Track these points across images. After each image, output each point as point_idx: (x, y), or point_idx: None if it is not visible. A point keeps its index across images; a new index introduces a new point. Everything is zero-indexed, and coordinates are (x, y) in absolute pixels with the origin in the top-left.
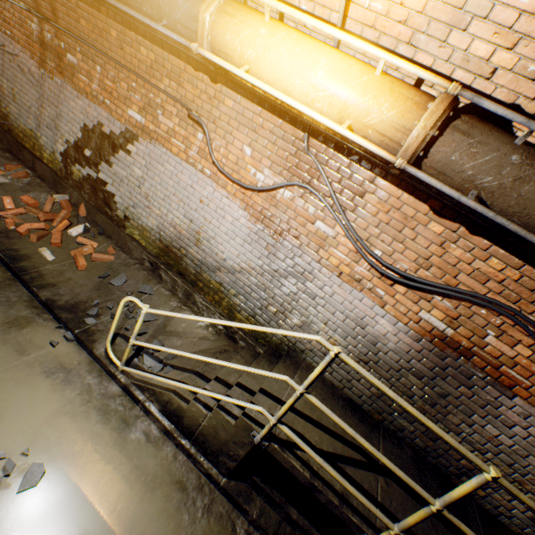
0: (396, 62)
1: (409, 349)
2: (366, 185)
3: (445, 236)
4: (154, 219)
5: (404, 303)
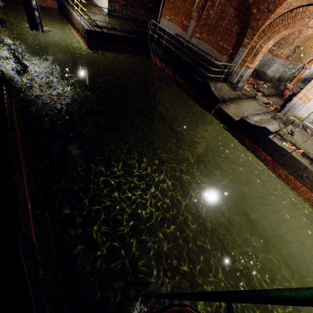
0: None
1: None
2: None
3: None
4: None
5: None
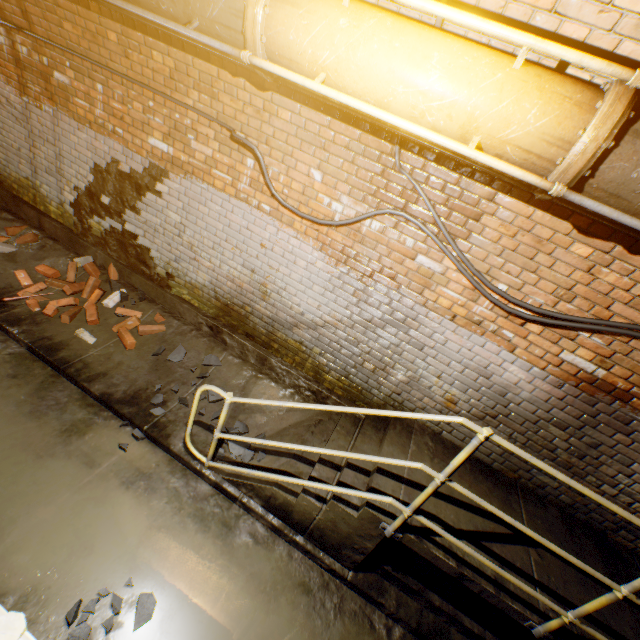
0: (548, 48)
1: (548, 398)
2: (483, 205)
3: (595, 260)
4: (204, 273)
5: (539, 345)
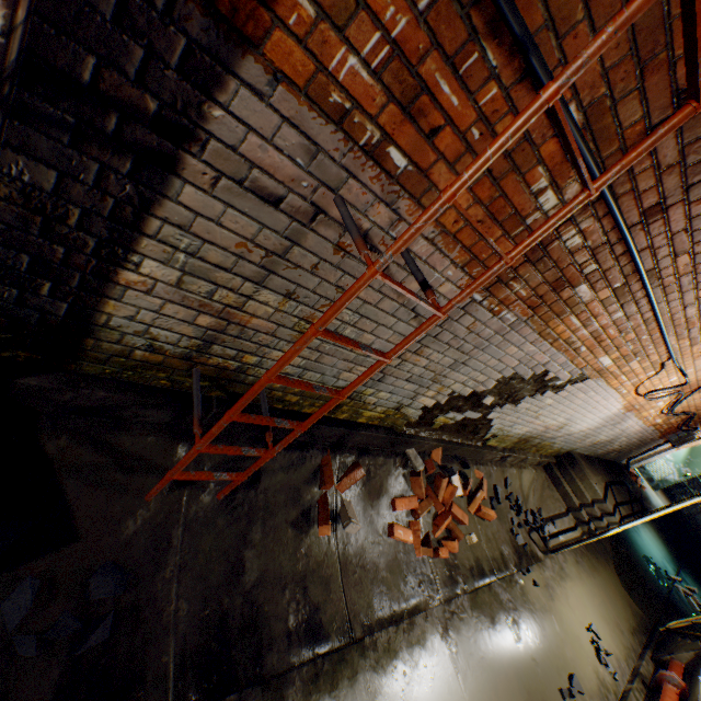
0: None
1: (634, 431)
2: None
3: None
4: (528, 428)
5: (654, 419)
